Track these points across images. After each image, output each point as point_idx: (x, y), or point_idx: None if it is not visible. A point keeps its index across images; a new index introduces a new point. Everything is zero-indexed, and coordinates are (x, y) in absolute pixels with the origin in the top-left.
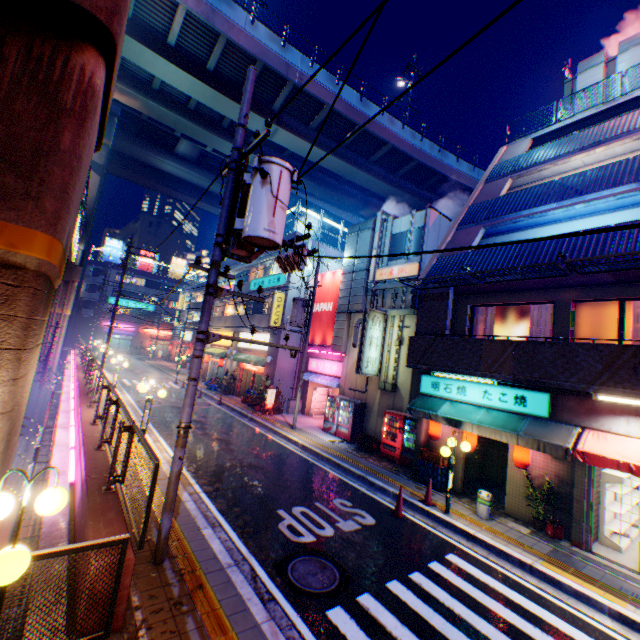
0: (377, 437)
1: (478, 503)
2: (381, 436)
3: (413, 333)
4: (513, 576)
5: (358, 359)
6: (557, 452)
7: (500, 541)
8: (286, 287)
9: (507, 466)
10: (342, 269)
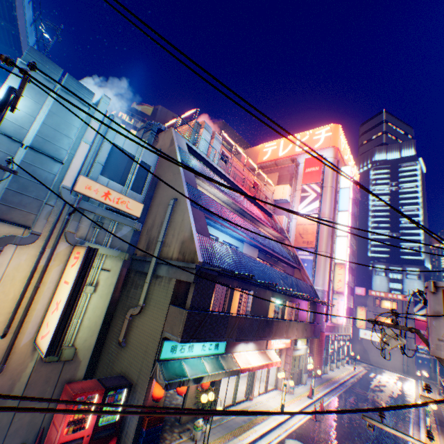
0: (11, 442)
1: (199, 431)
2: (61, 436)
3: (114, 279)
4: None
5: (59, 330)
6: (236, 373)
7: None
8: None
9: (190, 389)
10: None
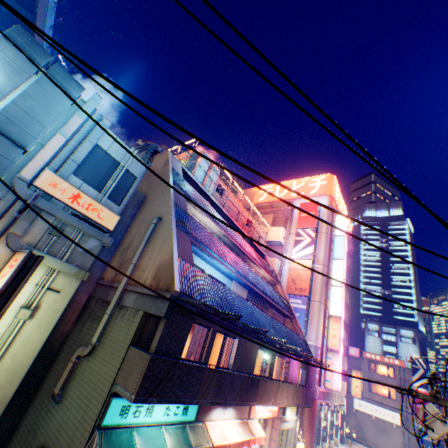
0: None
1: None
2: None
3: (64, 303)
4: None
5: None
6: None
7: None
8: None
9: None
10: None
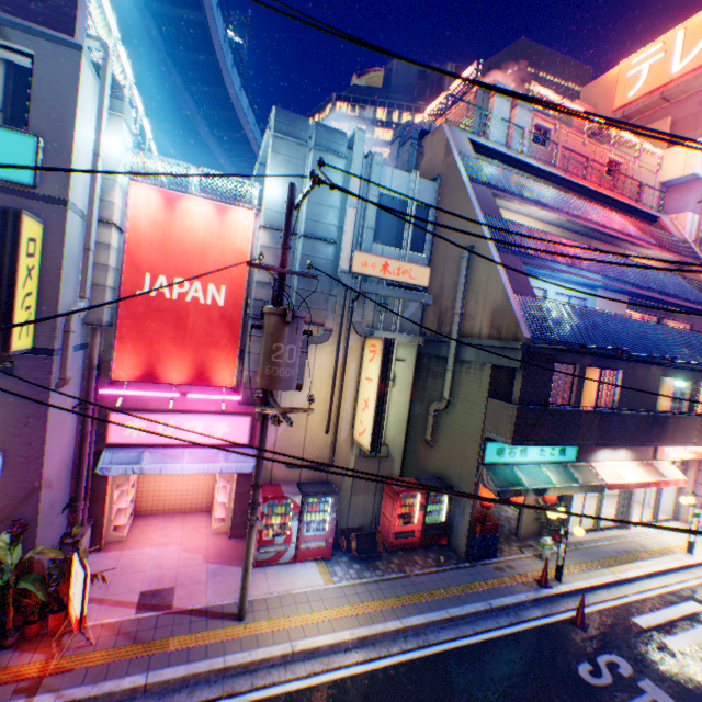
0: (353, 523)
1: (546, 550)
2: (393, 525)
3: (410, 370)
4: (634, 597)
5: (375, 428)
6: (598, 489)
7: (592, 574)
8: (46, 200)
9: (525, 501)
10: (265, 215)
